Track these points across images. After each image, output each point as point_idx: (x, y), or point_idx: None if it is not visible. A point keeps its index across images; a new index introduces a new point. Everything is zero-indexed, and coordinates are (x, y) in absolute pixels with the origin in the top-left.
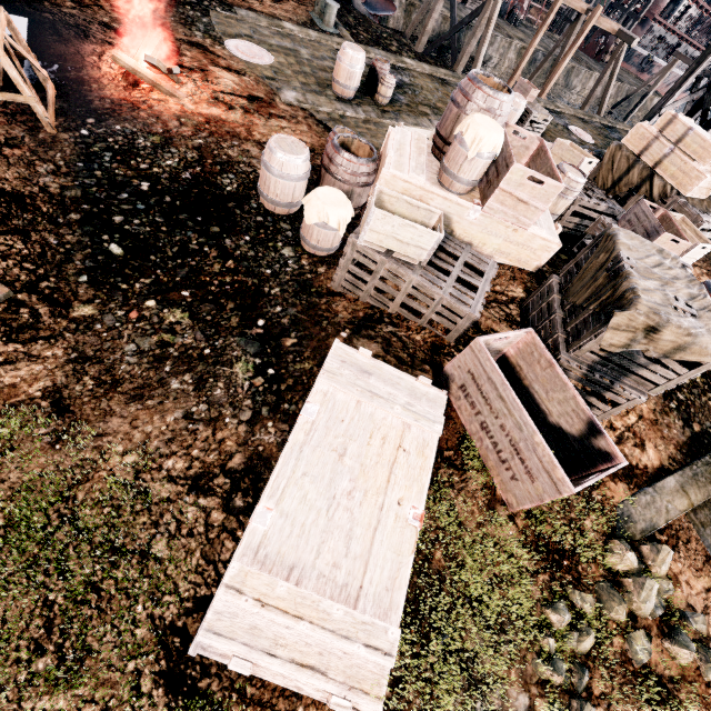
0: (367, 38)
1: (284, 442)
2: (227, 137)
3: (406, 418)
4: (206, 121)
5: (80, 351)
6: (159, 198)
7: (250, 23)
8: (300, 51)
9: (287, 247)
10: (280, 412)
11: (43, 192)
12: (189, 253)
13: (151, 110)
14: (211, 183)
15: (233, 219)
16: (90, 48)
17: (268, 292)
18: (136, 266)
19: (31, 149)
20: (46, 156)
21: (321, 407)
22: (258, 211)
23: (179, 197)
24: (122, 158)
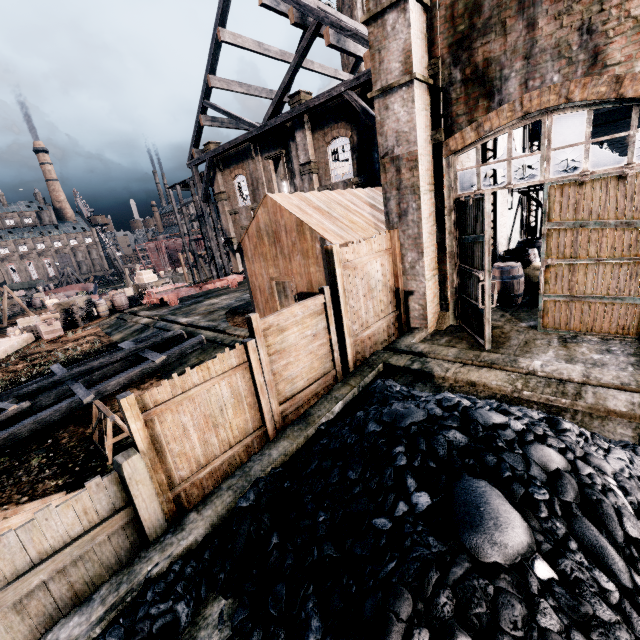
0: None
1: None
2: None
3: (17, 337)
4: None
5: None
6: None
7: None
8: None
9: None
10: None
11: None
12: None
13: None
14: None
15: None
16: None
17: None
18: None
19: None
20: None
21: None
22: None
23: None
24: None
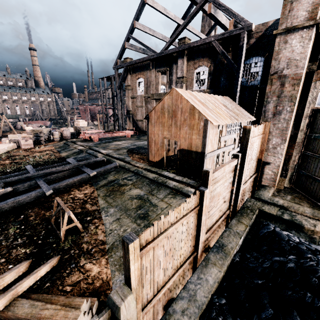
0: None
1: None
2: None
3: (7, 144)
4: None
5: None
6: None
7: None
8: None
9: None
10: None
11: None
12: None
13: None
14: None
15: None
16: None
17: None
18: None
19: None
20: None
21: None
22: None
23: None
24: None
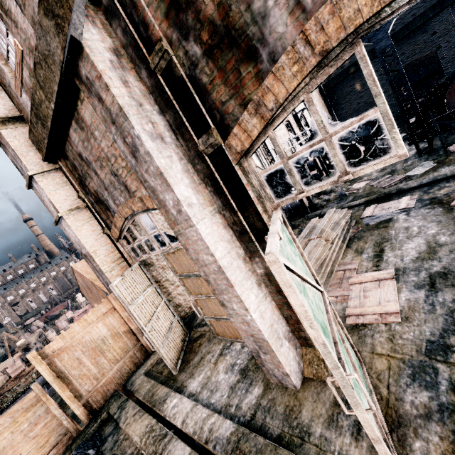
0: None
1: None
2: None
3: None
4: None
5: None
6: None
7: None
8: None
9: None
10: None
11: None
12: None
13: None
14: None
15: None
16: None
17: None
18: None
19: None
20: None
21: None
22: None
23: None
24: None
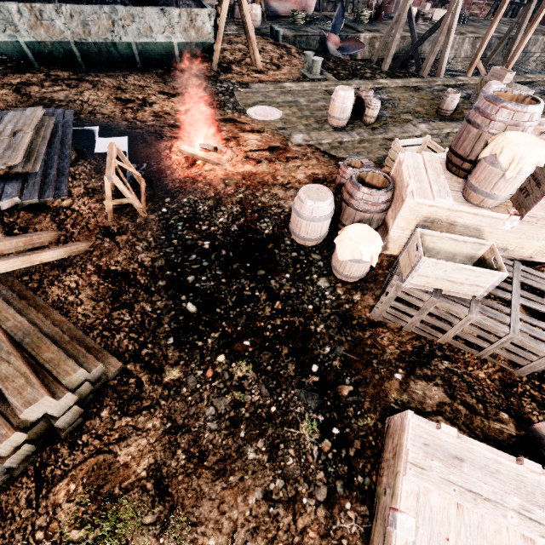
0: (345, 74)
1: (368, 533)
2: (259, 186)
3: (527, 532)
4: (242, 178)
5: (172, 420)
6: (217, 253)
7: (261, 92)
8: (299, 101)
9: (321, 277)
10: (355, 488)
11: (141, 267)
12: (244, 300)
13: (205, 180)
14: (253, 230)
15: (274, 259)
16: (164, 145)
17: (314, 331)
18: (206, 320)
19: (132, 233)
20: (141, 236)
21: (417, 517)
22: (291, 247)
23: (231, 248)
24: (189, 224)
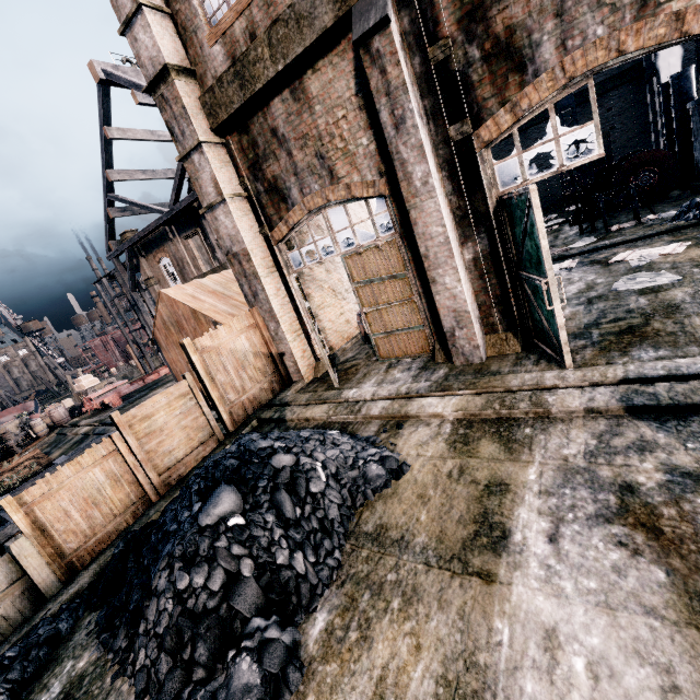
0: None
1: None
2: None
3: None
4: None
5: None
6: None
7: None
8: None
9: None
10: None
11: None
12: None
13: None
14: None
15: None
16: None
17: None
18: None
19: None
20: None
21: None
22: None
23: None
24: None
